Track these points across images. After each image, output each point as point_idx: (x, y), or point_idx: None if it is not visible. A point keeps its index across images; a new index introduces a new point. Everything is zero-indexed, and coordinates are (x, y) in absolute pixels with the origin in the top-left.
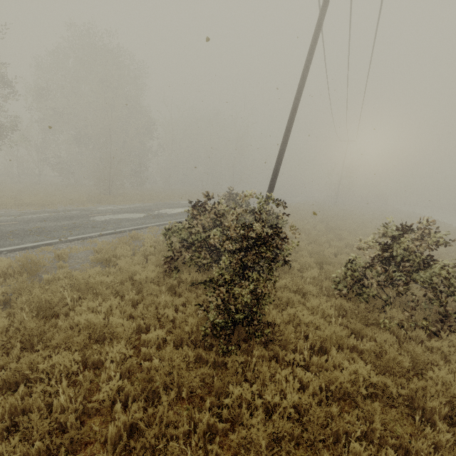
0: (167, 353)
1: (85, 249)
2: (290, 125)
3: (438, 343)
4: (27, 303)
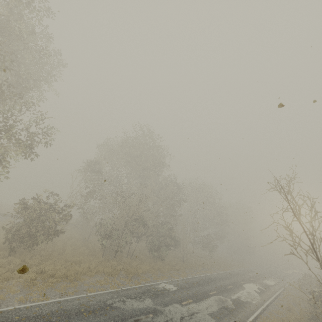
0: None
1: None
2: None
3: None
4: None
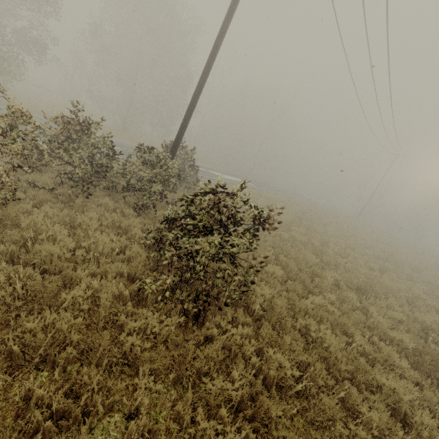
0: None
1: None
2: (207, 65)
3: (152, 313)
4: None
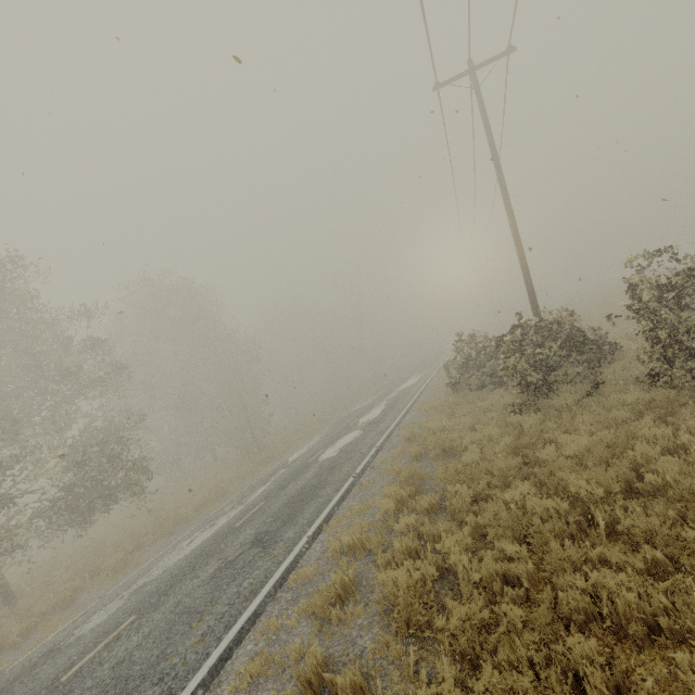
0: (688, 415)
1: (396, 465)
2: (517, 231)
3: None
4: (498, 479)
